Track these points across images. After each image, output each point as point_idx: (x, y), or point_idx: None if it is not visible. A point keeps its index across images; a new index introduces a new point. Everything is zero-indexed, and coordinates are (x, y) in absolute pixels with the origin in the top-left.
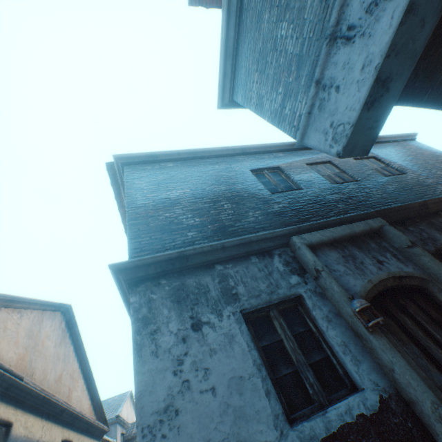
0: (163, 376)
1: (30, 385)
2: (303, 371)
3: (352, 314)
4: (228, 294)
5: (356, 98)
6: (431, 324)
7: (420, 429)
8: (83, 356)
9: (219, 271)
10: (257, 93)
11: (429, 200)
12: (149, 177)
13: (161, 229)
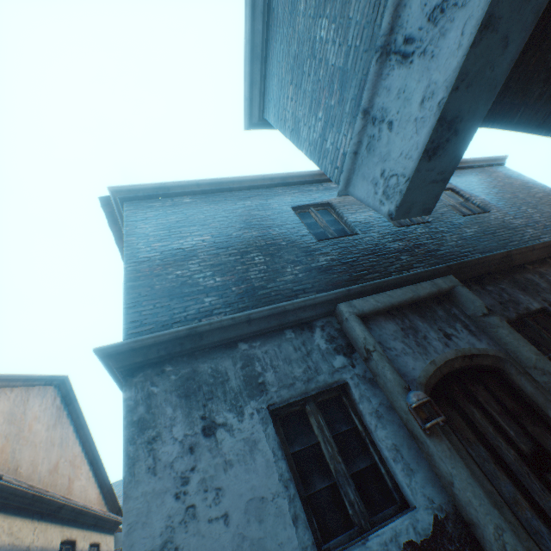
0: (161, 501)
1: (12, 483)
2: (343, 485)
3: (407, 410)
4: (252, 384)
5: (413, 142)
6: (504, 417)
7: None
8: (87, 437)
9: (243, 352)
10: (293, 114)
11: (515, 250)
12: (157, 218)
13: (170, 293)
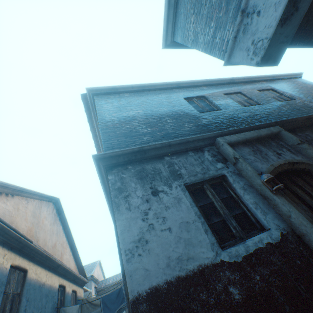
0: (135, 222)
1: (37, 246)
2: (228, 220)
3: (261, 184)
4: (174, 174)
5: (273, 17)
6: None
7: (308, 251)
8: (68, 233)
9: (167, 161)
10: (194, 31)
11: (312, 115)
12: (112, 103)
13: (125, 135)
